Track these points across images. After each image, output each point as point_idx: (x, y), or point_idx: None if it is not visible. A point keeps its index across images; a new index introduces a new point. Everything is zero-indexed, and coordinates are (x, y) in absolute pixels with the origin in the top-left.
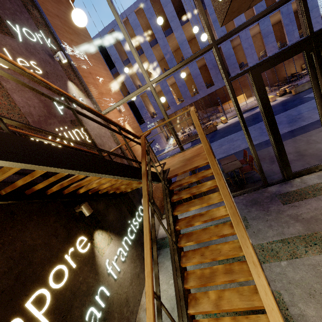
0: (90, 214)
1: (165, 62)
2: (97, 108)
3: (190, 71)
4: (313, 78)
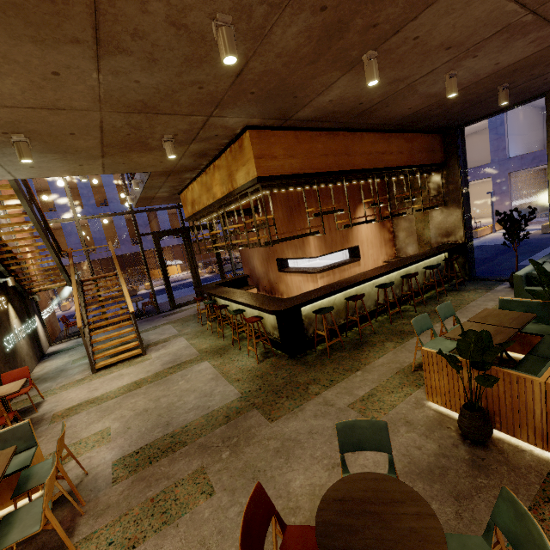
0: (6, 290)
1: (75, 193)
2: (9, 220)
3: (113, 218)
4: (186, 248)
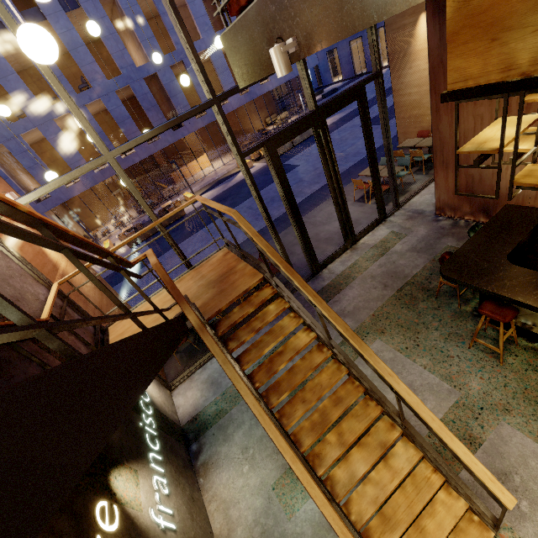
0: None
1: (33, 77)
2: None
3: (108, 108)
4: (323, 158)
